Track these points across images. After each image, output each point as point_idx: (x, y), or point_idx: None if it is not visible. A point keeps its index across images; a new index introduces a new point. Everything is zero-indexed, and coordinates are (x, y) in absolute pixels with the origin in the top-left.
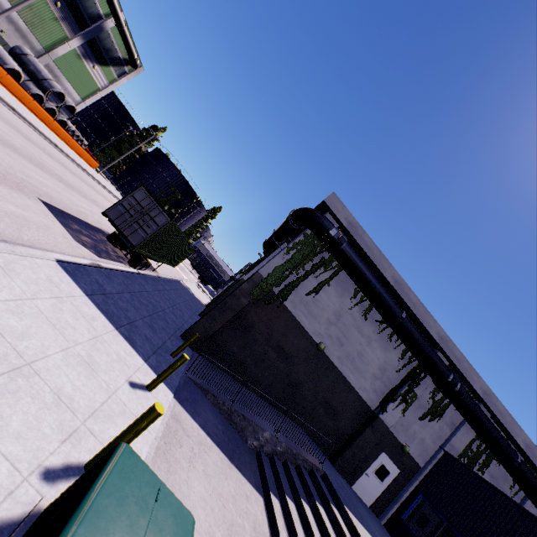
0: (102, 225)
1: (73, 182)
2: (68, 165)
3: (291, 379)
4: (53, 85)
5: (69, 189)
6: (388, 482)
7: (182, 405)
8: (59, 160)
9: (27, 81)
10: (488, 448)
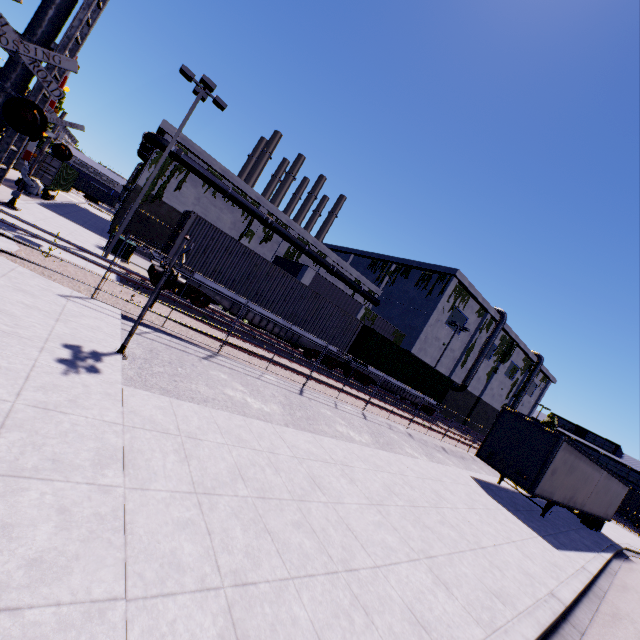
0: None
1: None
2: None
3: None
4: None
5: None
6: None
7: None
8: None
9: None
10: (295, 248)
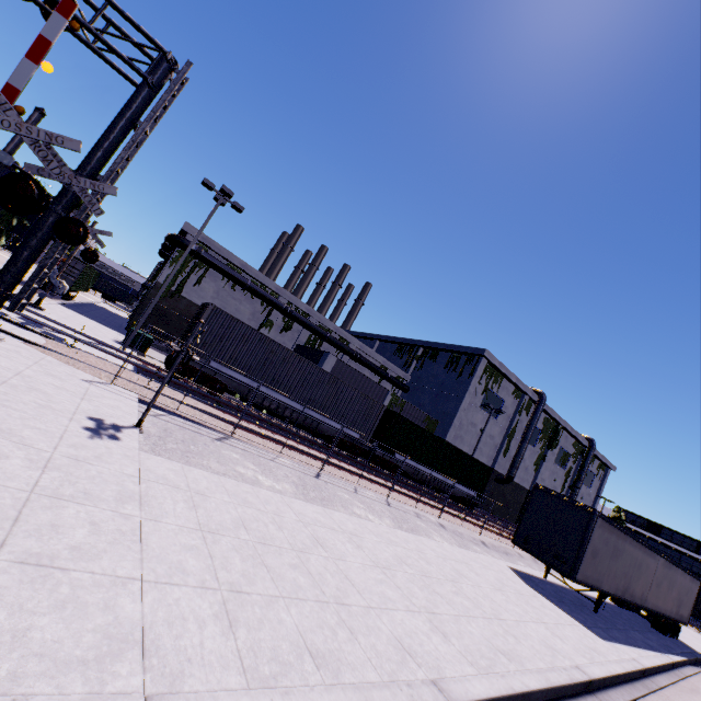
0: None
1: None
2: None
3: None
4: None
5: None
6: None
7: None
8: None
9: None
10: (316, 336)
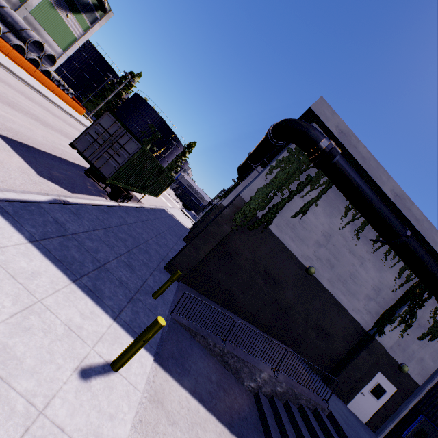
0: (83, 161)
1: (54, 123)
2: (51, 109)
3: (280, 304)
4: (30, 34)
5: (46, 128)
6: (384, 400)
7: (165, 369)
8: (40, 104)
9: (6, 33)
10: None
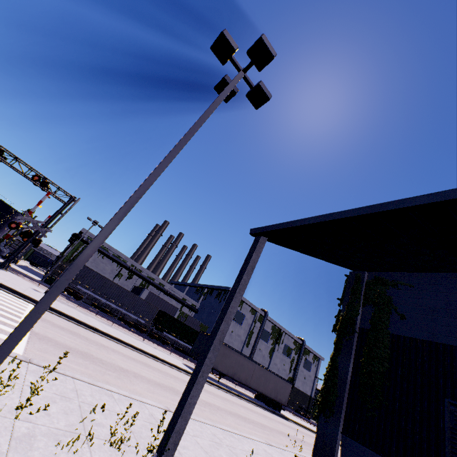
0: None
1: None
2: None
3: None
4: None
5: None
6: None
7: None
8: None
9: None
10: (145, 281)
